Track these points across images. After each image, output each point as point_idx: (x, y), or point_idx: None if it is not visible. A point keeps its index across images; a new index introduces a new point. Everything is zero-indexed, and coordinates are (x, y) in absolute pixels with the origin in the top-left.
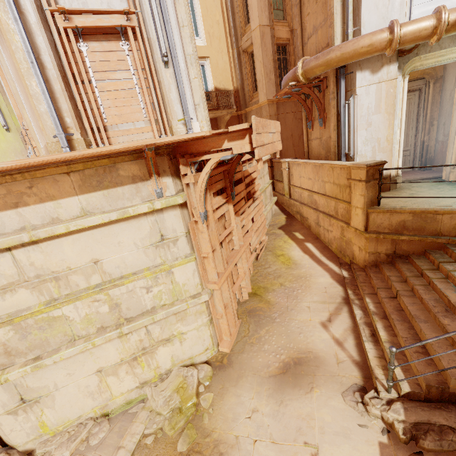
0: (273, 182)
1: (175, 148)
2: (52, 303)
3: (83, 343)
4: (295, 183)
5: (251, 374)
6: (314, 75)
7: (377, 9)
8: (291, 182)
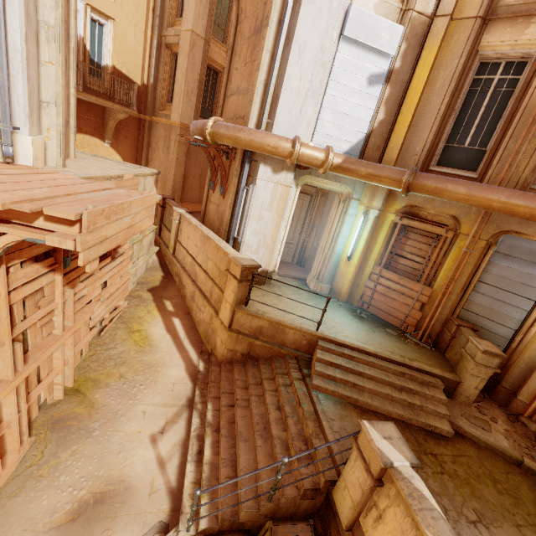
0: (161, 225)
1: None
2: None
3: None
4: (182, 241)
5: (19, 531)
6: (222, 143)
7: (290, 115)
8: (179, 238)
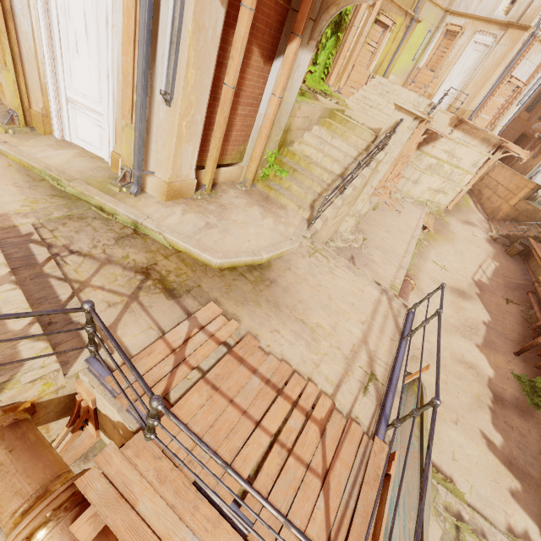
0: None
1: (504, 143)
2: (448, 162)
3: (440, 177)
4: (491, 175)
5: (455, 217)
6: None
7: None
8: (489, 174)
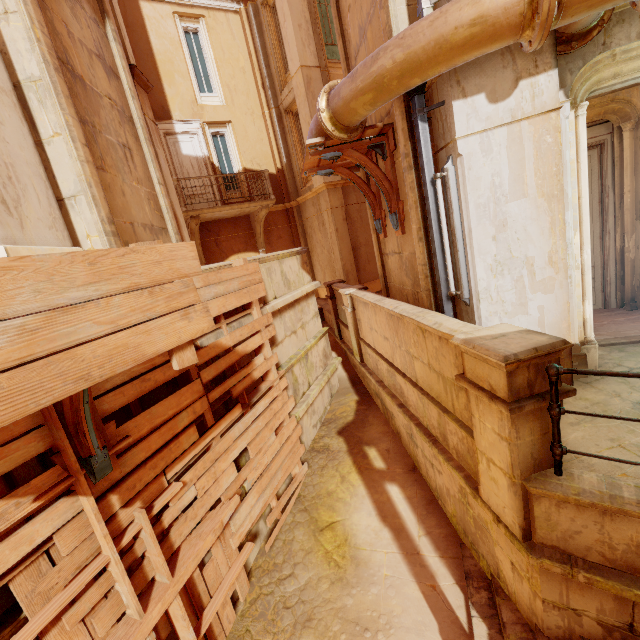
0: (337, 324)
1: None
2: None
3: None
4: (366, 337)
5: None
6: (357, 119)
7: None
8: (361, 334)
